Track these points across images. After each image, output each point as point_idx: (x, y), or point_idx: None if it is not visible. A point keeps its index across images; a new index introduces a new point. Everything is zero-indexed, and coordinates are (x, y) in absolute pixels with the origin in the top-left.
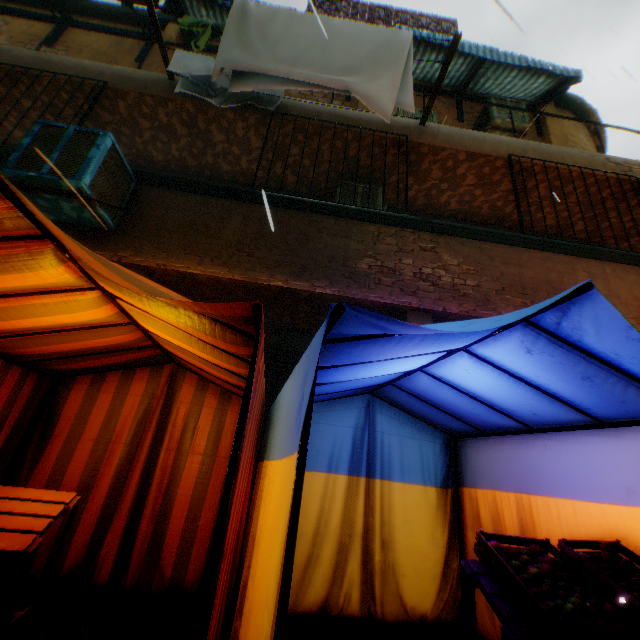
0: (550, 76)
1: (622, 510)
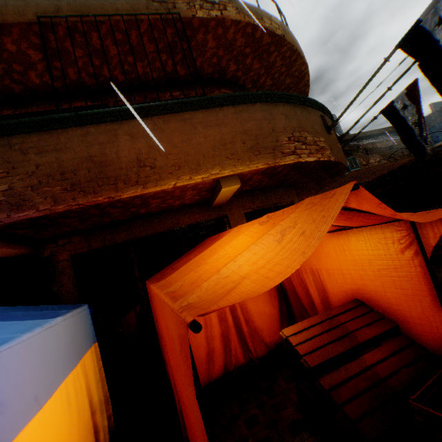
0: None
1: (44, 411)
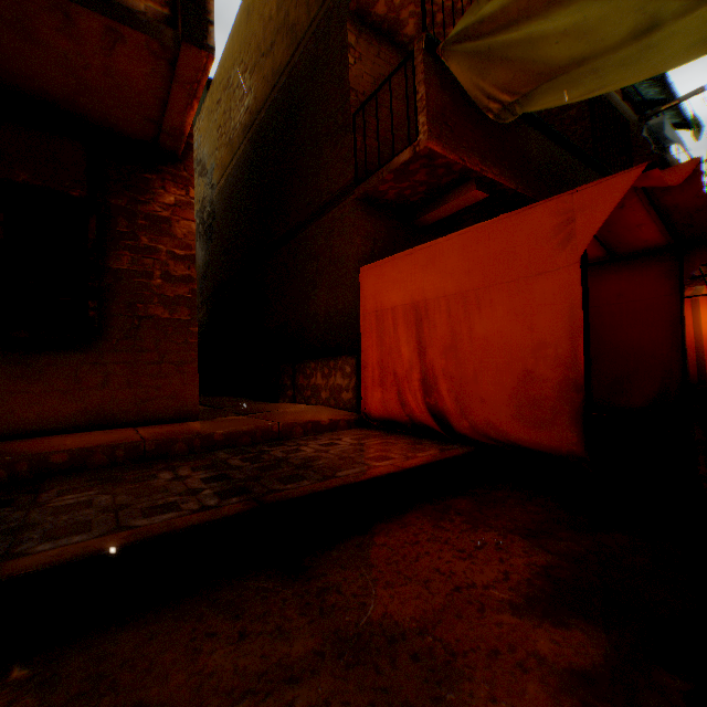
0: (681, 121)
1: None
